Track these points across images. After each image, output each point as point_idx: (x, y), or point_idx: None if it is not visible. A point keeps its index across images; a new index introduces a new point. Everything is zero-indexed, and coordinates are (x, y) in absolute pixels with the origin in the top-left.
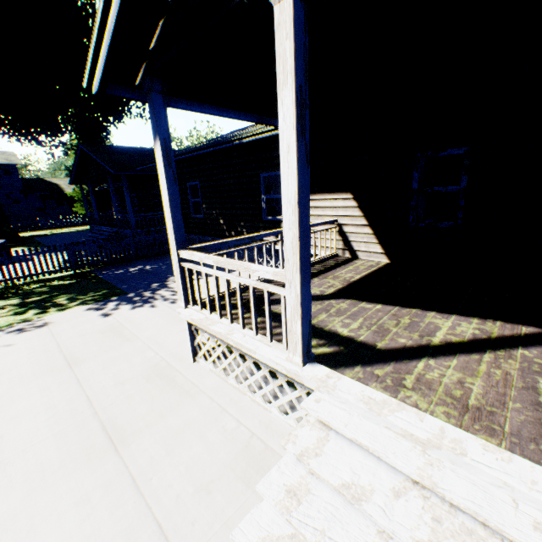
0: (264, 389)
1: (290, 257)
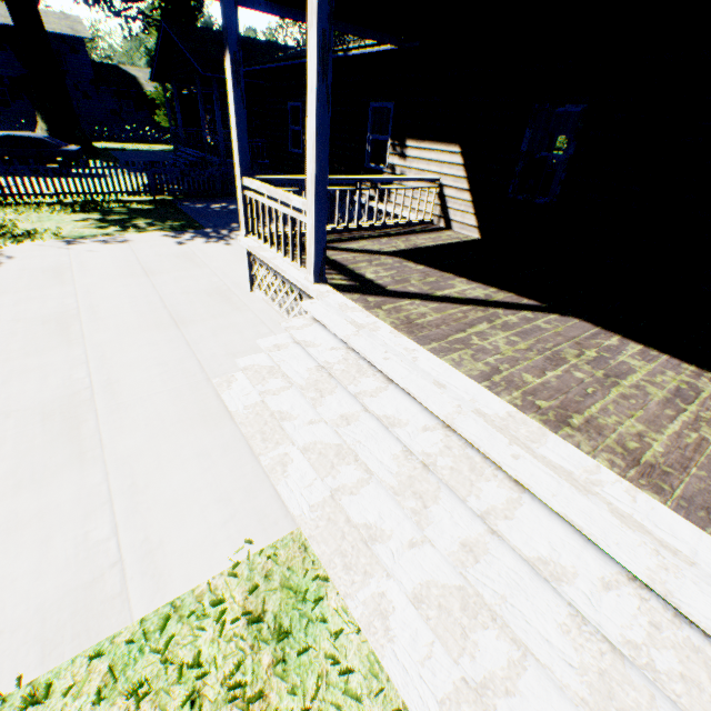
0: (295, 311)
1: (310, 189)
